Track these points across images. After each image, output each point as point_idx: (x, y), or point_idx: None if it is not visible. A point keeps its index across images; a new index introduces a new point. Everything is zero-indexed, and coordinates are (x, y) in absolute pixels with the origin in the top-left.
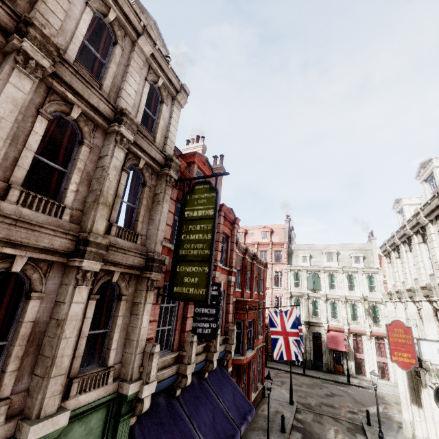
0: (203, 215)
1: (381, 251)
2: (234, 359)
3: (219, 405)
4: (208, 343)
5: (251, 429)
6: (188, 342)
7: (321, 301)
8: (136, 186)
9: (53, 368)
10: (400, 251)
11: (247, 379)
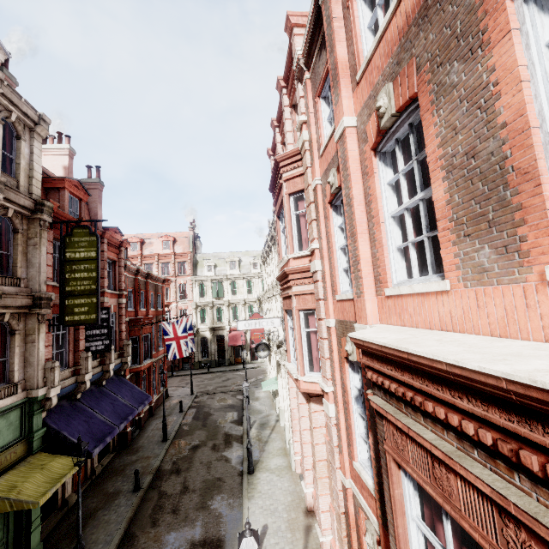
0: (86, 257)
1: (261, 261)
2: (132, 369)
3: (118, 399)
4: (103, 358)
5: (154, 419)
6: (83, 358)
7: (224, 307)
8: (6, 233)
9: None
10: (267, 262)
11: (148, 385)
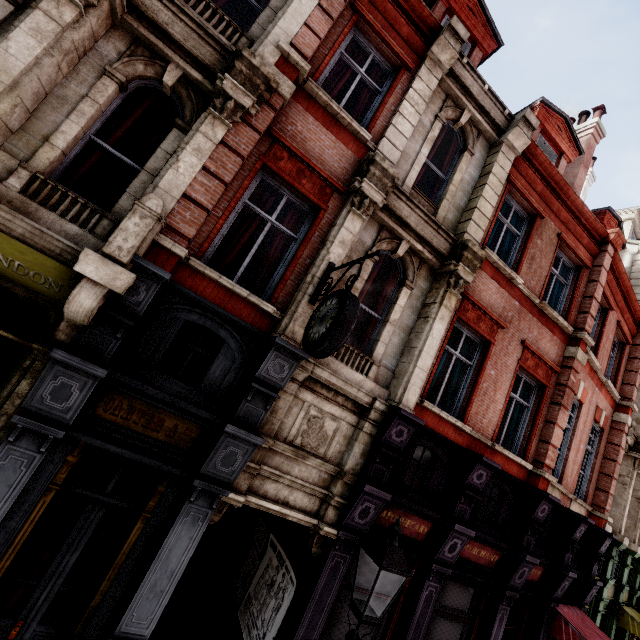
0: None
1: None
2: None
3: None
4: None
5: None
6: None
7: None
8: None
9: (638, 523)
10: None
11: None
